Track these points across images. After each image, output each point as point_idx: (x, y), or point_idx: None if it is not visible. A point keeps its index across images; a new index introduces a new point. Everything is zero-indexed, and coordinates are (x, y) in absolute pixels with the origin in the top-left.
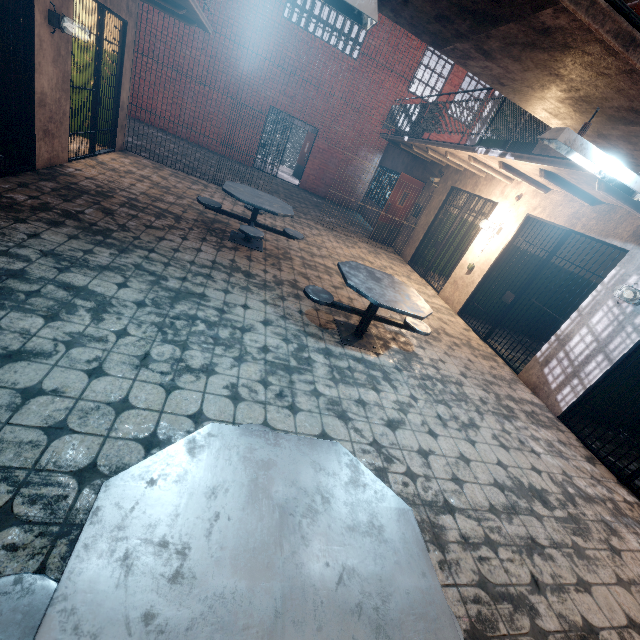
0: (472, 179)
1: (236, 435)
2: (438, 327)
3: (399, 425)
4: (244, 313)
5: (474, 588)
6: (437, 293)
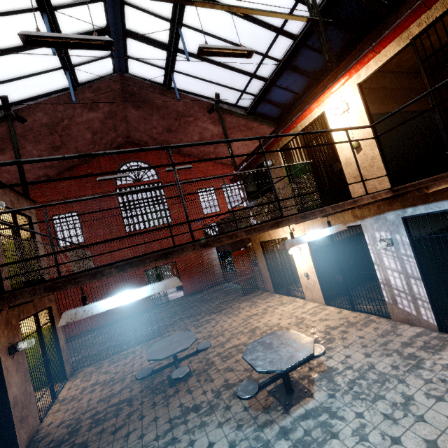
0: (265, 234)
1: None
2: (324, 328)
3: None
4: None
5: None
6: (304, 299)
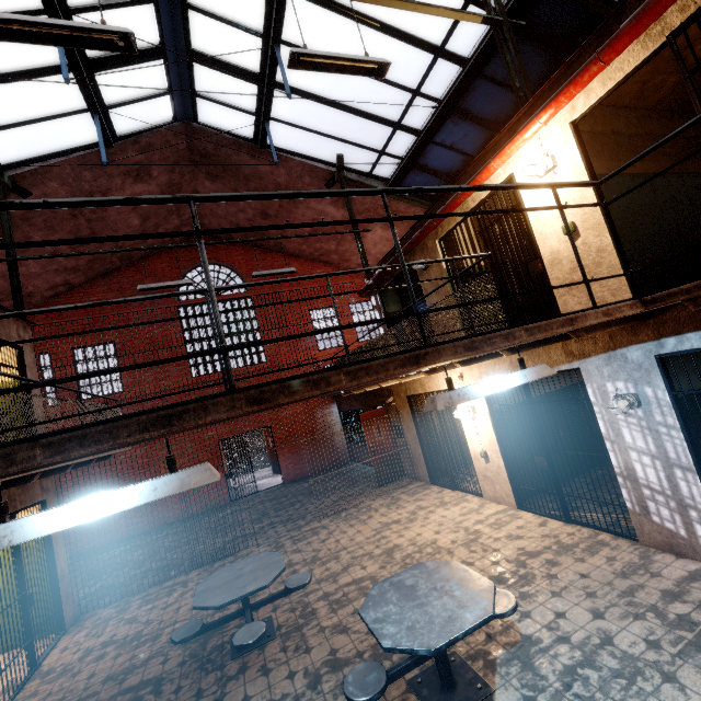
0: (416, 383)
1: None
2: (516, 553)
3: None
4: None
5: None
6: (481, 497)
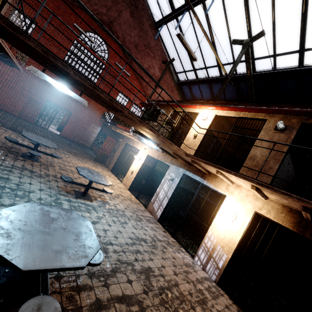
0: (132, 141)
1: (38, 205)
2: (119, 193)
3: (97, 223)
4: (30, 186)
5: (115, 261)
6: (121, 182)
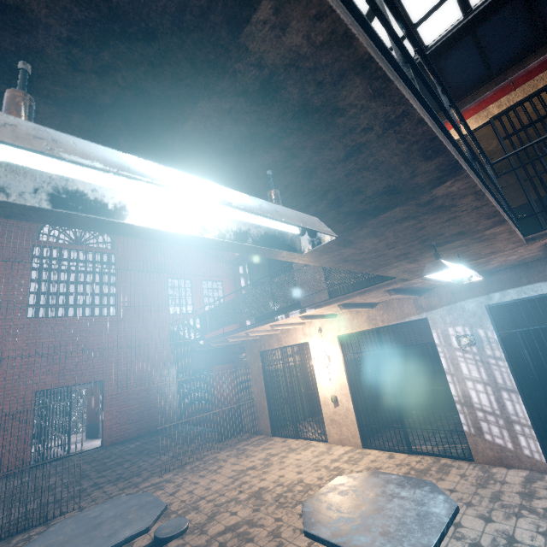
0: (272, 338)
1: None
2: None
3: None
4: None
5: None
6: (325, 442)
